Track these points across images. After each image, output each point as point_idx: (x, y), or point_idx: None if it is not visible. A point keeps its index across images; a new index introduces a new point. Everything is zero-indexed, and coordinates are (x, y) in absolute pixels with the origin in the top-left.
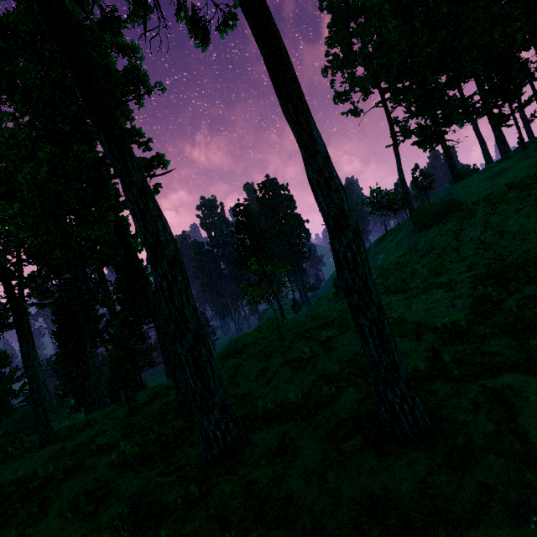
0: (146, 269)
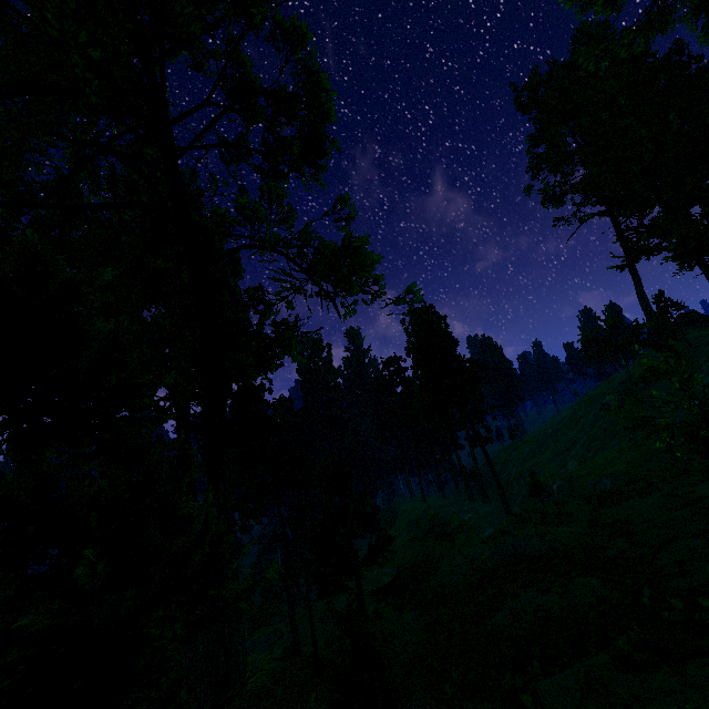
0: (274, 406)
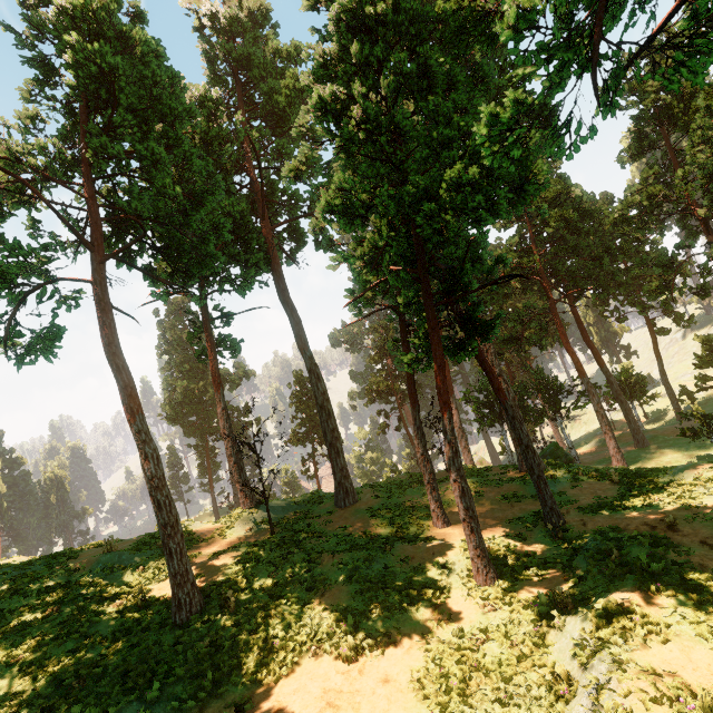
0: None
